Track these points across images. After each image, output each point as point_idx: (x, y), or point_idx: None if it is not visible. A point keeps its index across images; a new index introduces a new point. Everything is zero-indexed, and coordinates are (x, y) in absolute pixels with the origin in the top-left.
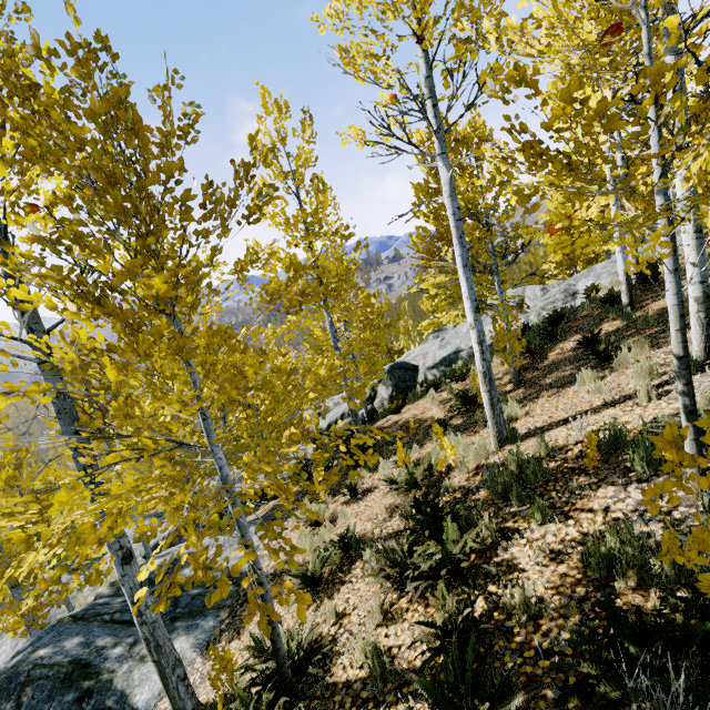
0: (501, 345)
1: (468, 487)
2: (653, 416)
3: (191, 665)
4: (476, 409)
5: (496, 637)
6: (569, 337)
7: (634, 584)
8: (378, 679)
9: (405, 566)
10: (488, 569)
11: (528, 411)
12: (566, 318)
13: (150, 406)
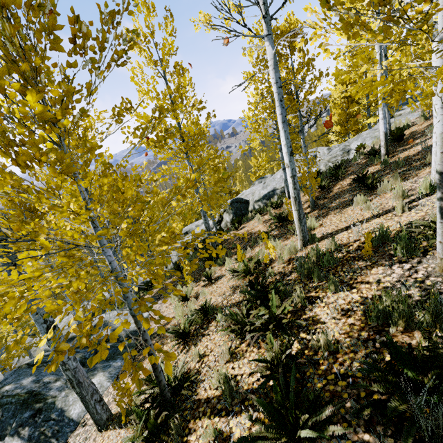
0: (304, 182)
1: (284, 272)
2: (407, 221)
3: (106, 390)
4: (287, 225)
5: (308, 367)
6: (346, 177)
7: (401, 328)
8: (228, 397)
9: (244, 323)
10: (300, 323)
11: (321, 223)
12: (344, 166)
13: (54, 220)
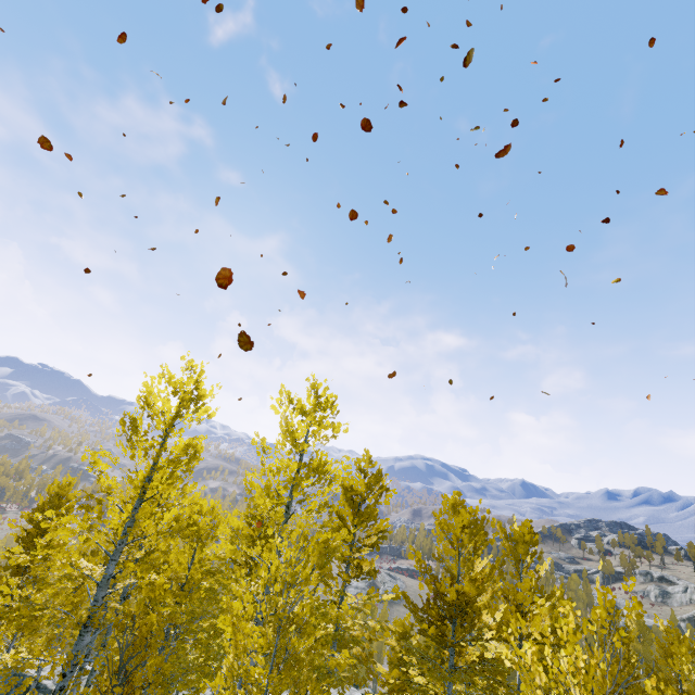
0: None
1: None
2: None
3: None
4: None
5: None
6: None
7: None
8: None
9: None
10: None
11: None
12: None
13: None
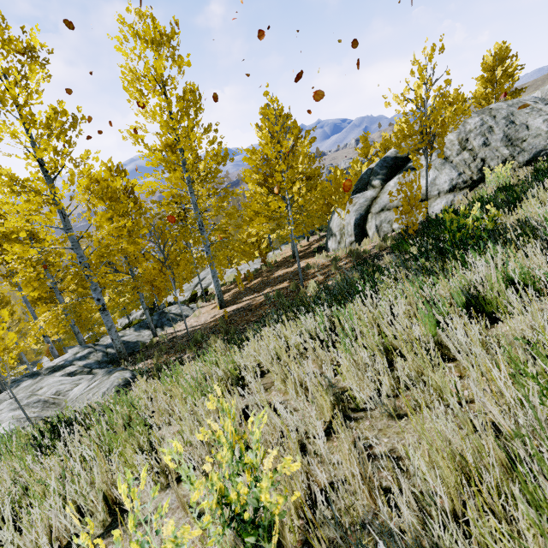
0: None
1: None
2: None
3: None
4: None
5: None
6: None
7: None
8: None
9: None
10: None
11: None
12: None
13: None
